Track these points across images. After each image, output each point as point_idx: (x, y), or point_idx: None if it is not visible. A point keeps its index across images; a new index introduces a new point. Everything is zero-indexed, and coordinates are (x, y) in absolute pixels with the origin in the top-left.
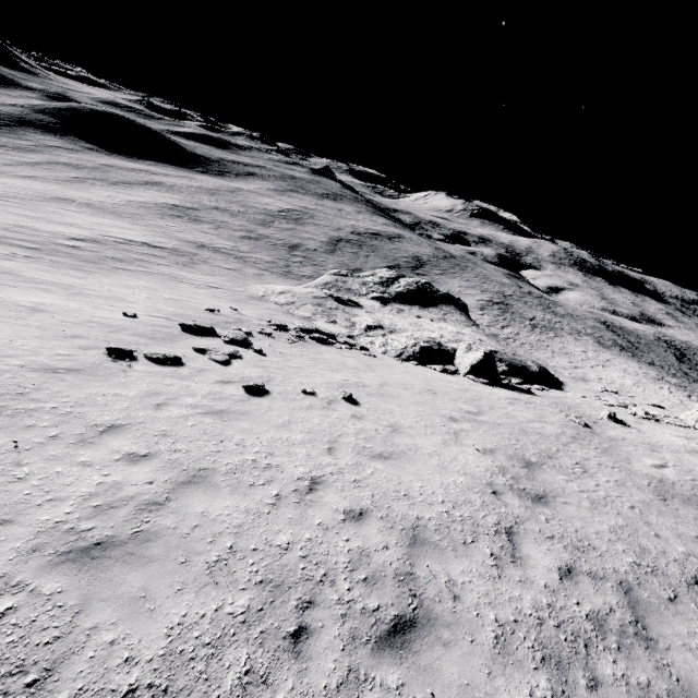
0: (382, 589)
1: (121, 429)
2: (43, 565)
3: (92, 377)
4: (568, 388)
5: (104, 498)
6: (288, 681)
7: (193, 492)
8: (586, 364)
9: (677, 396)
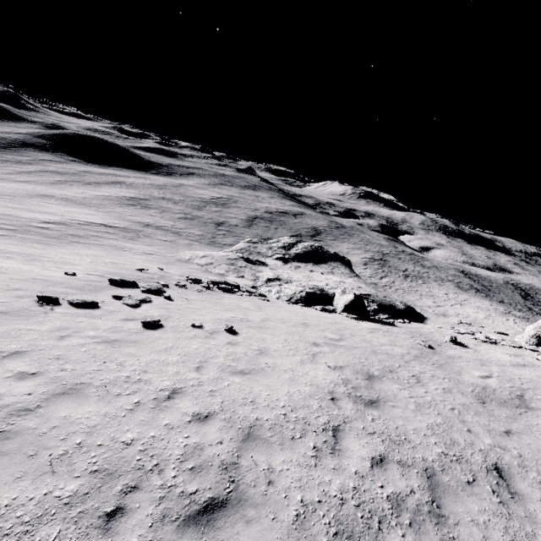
0: (205, 476)
1: (22, 354)
2: None
3: (15, 317)
4: (429, 322)
5: None
6: None
7: (64, 401)
8: (447, 303)
9: (521, 325)
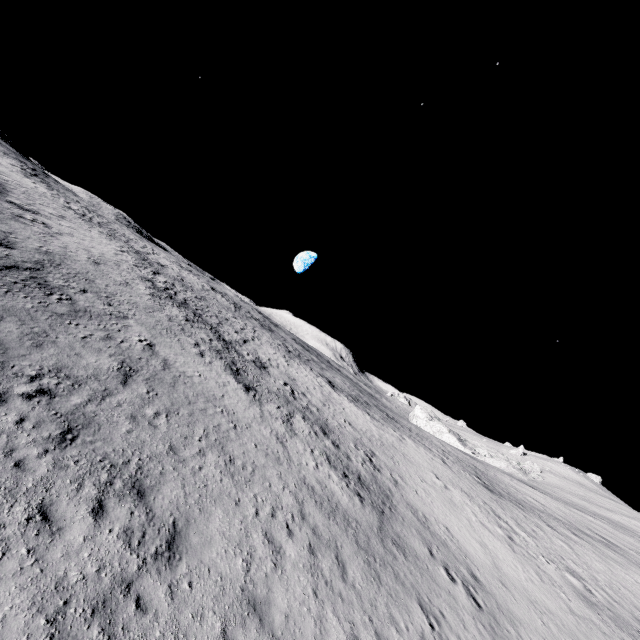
0: None
1: None
2: None
3: None
4: None
5: None
6: None
7: None
8: None
9: None
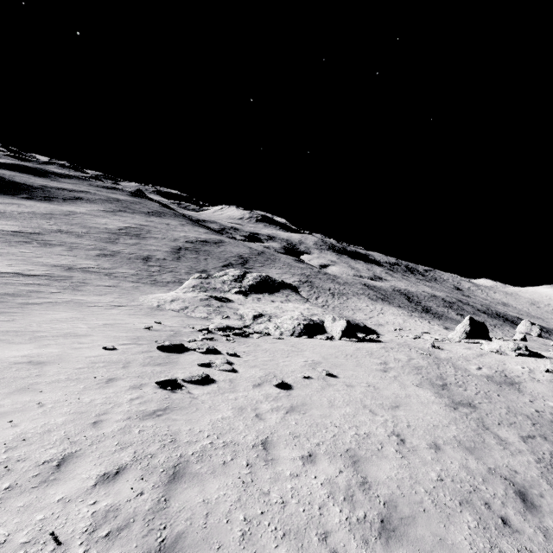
0: (493, 482)
1: (270, 442)
2: (383, 548)
3: (186, 411)
4: (381, 333)
5: (339, 493)
6: (532, 546)
7: (365, 467)
8: (374, 314)
9: (425, 324)
